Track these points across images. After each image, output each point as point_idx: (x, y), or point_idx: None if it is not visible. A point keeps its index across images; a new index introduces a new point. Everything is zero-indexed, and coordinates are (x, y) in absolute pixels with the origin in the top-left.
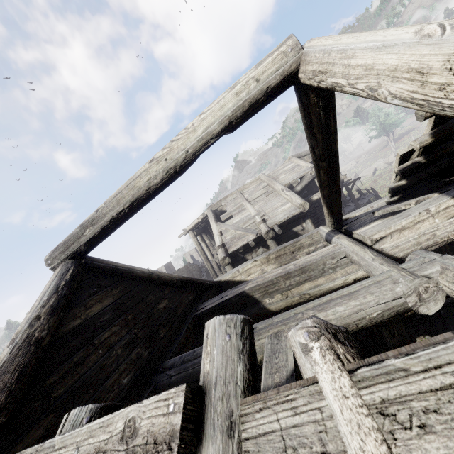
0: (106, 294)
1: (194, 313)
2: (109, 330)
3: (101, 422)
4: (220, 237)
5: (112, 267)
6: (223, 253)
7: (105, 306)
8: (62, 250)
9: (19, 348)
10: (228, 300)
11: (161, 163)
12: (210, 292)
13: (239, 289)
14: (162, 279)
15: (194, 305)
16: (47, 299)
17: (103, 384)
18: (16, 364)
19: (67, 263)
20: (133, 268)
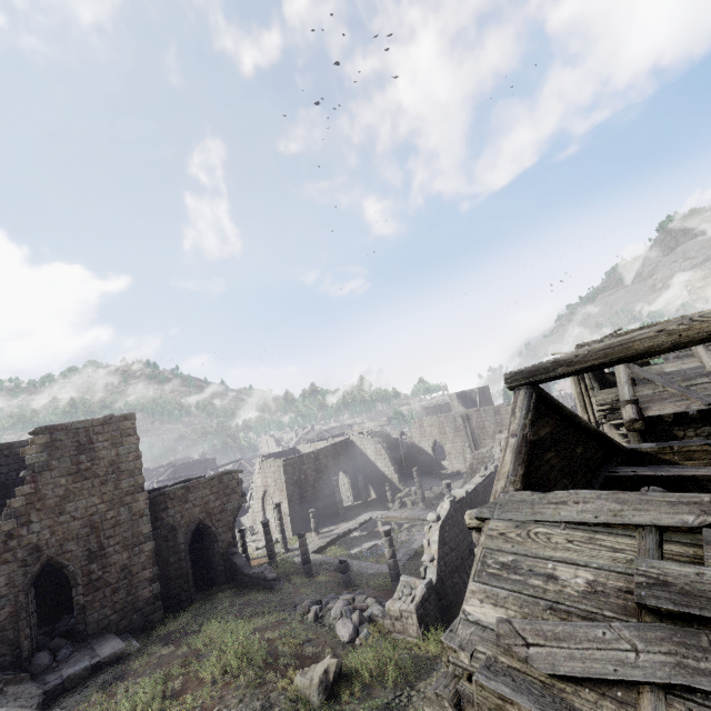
0: (546, 422)
1: (606, 473)
2: (549, 454)
3: (690, 495)
4: (630, 387)
5: (551, 400)
6: (633, 413)
7: (546, 433)
8: (526, 376)
9: (522, 442)
10: (664, 476)
11: (672, 337)
12: (620, 458)
13: (684, 471)
14: (581, 425)
15: (602, 465)
16: (526, 413)
17: (549, 491)
18: (524, 451)
19: (529, 388)
20: (563, 405)
